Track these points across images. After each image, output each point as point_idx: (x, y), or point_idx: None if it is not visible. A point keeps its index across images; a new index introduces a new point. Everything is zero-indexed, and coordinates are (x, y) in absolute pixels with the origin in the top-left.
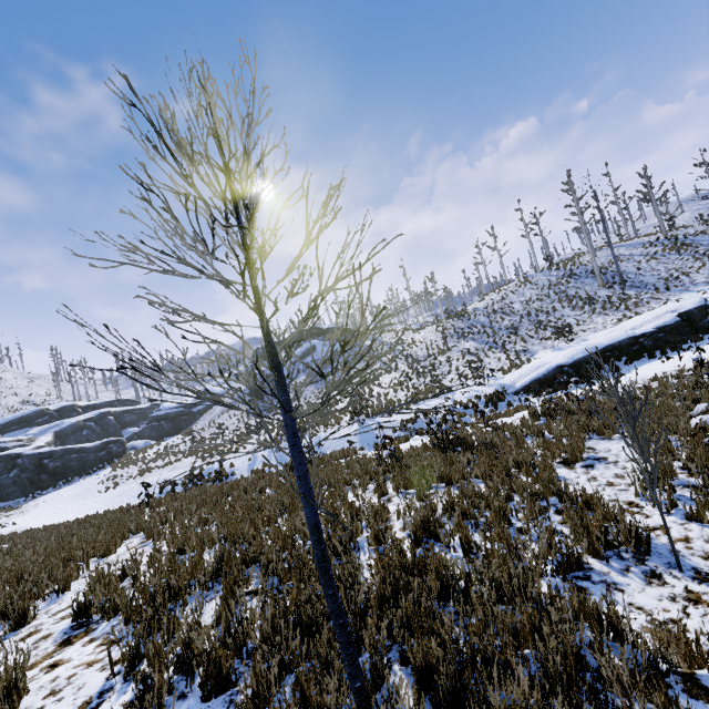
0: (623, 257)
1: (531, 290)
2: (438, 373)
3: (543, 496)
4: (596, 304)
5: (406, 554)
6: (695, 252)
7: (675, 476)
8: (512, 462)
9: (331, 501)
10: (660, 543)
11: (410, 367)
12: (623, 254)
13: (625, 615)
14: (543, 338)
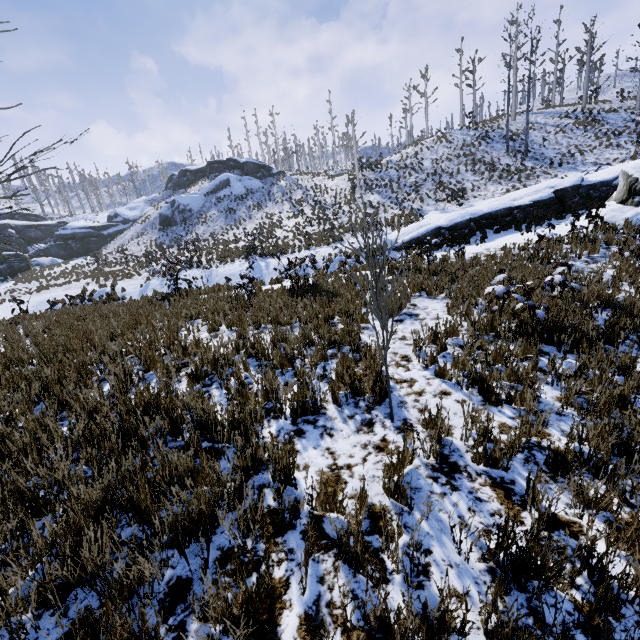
0: (537, 125)
1: (444, 149)
2: (338, 223)
3: (338, 345)
4: (495, 171)
5: (159, 392)
6: (599, 130)
7: (457, 336)
8: (339, 311)
9: (153, 333)
10: (398, 395)
11: (313, 213)
12: (539, 122)
13: (315, 459)
14: (438, 199)
